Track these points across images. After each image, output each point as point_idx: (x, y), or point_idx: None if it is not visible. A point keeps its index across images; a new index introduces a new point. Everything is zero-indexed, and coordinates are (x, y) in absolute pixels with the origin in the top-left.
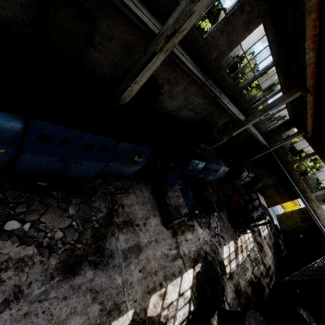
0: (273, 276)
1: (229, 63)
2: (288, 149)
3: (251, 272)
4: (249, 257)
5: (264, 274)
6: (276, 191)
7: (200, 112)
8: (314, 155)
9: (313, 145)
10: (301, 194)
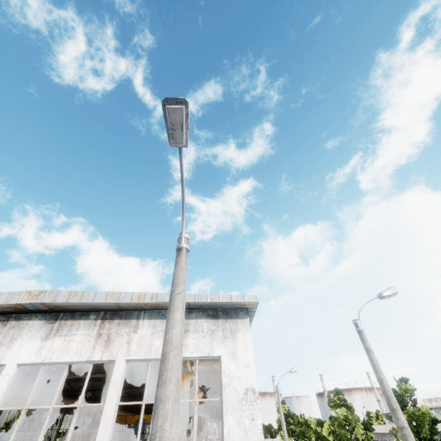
0: None
1: None
2: None
3: None
4: None
5: None
6: None
7: None
8: None
9: None
10: None
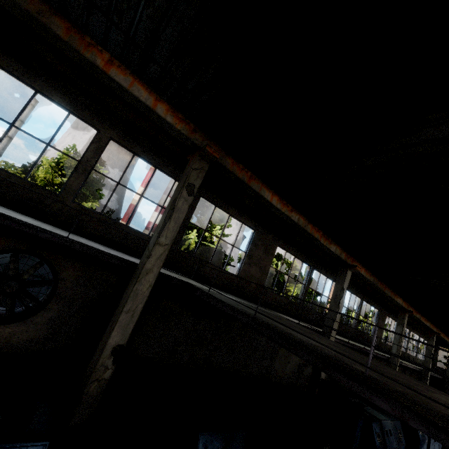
0: None
1: (340, 321)
2: None
3: None
4: None
5: None
6: None
7: None
8: None
9: None
10: None
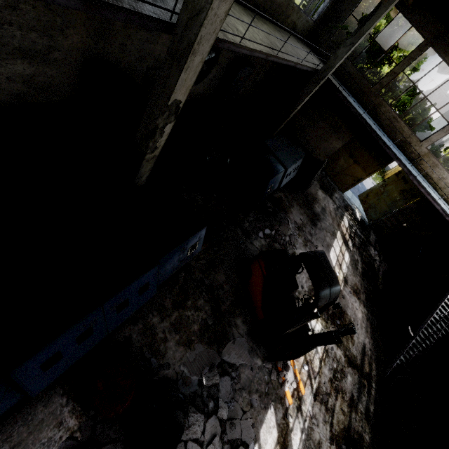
0: (372, 367)
1: None
2: (365, 54)
3: (328, 444)
4: (320, 396)
5: (357, 394)
6: (353, 159)
7: (47, 47)
8: (423, 50)
9: (420, 25)
10: (404, 158)
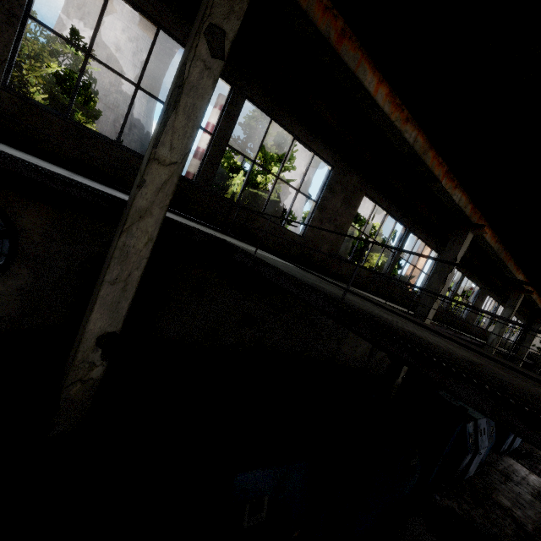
0: None
1: None
2: None
3: None
4: None
5: None
6: None
7: None
8: None
9: None
10: None
